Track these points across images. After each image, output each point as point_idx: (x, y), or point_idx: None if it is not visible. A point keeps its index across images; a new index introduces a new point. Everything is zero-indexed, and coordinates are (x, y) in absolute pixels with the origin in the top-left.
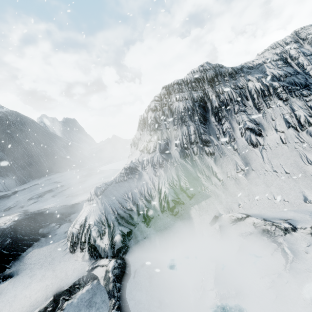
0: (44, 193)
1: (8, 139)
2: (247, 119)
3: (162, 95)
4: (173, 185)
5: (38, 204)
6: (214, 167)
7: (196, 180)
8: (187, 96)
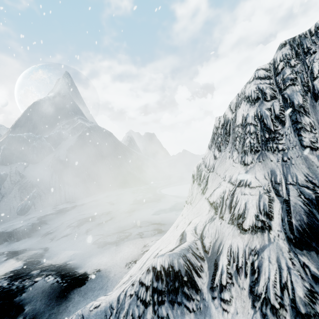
0: (84, 220)
1: (87, 151)
2: None
3: (280, 61)
4: None
5: (65, 241)
6: None
7: None
8: None
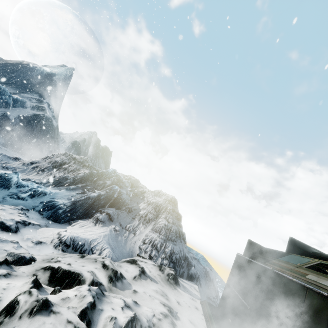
0: None
1: (29, 126)
2: (61, 175)
3: (62, 153)
4: (16, 167)
5: None
6: (32, 175)
7: (22, 172)
8: (64, 159)
